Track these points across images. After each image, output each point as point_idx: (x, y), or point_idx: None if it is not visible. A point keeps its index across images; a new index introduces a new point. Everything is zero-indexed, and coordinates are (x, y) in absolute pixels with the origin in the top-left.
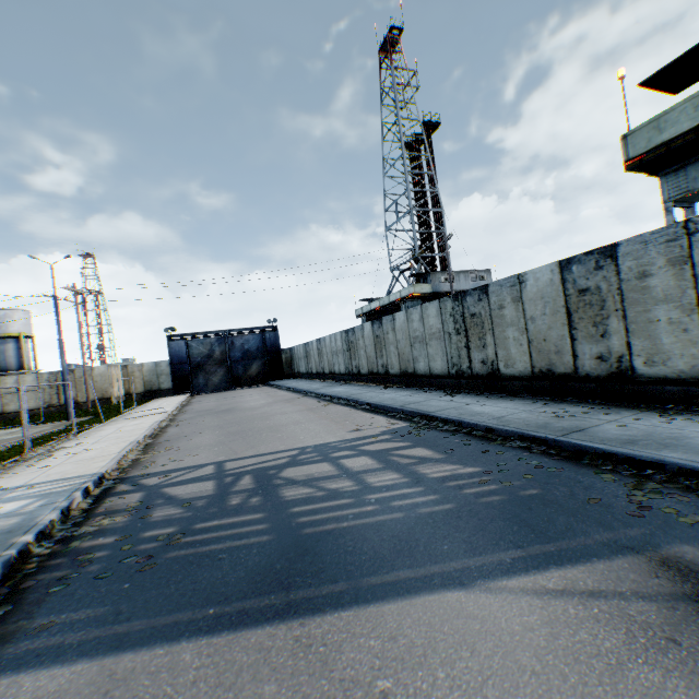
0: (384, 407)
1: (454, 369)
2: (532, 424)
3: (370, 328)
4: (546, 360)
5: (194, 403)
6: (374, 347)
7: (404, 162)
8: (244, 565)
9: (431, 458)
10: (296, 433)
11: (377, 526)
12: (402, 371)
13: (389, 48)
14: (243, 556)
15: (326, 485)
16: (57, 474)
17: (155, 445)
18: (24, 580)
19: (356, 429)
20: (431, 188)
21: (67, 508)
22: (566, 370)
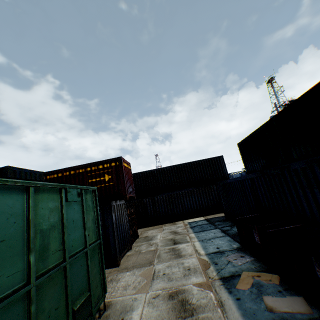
0: None
1: None
2: None
3: None
4: None
5: None
6: None
7: None
8: None
9: None
10: None
11: None
12: None
13: (271, 83)
14: None
15: None
16: None
17: None
18: None
19: None
20: None
21: None
22: None
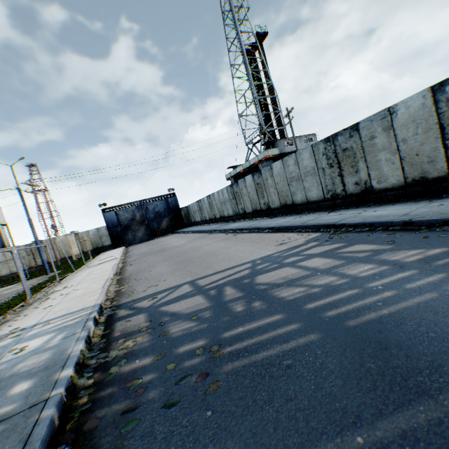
0: (287, 227)
1: (329, 194)
2: (446, 212)
3: (251, 179)
4: (419, 170)
5: (132, 250)
6: (255, 192)
7: (247, 64)
8: (326, 370)
9: (382, 249)
10: (233, 253)
11: (426, 309)
12: (282, 205)
13: None
14: (312, 359)
15: (311, 283)
16: (61, 311)
17: (124, 279)
18: (83, 420)
19: (281, 243)
20: (267, 82)
21: (87, 337)
22: (439, 174)
